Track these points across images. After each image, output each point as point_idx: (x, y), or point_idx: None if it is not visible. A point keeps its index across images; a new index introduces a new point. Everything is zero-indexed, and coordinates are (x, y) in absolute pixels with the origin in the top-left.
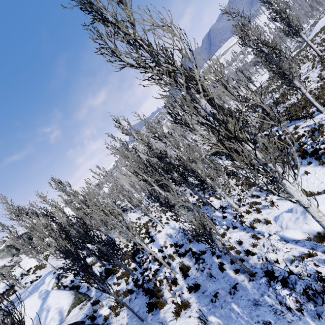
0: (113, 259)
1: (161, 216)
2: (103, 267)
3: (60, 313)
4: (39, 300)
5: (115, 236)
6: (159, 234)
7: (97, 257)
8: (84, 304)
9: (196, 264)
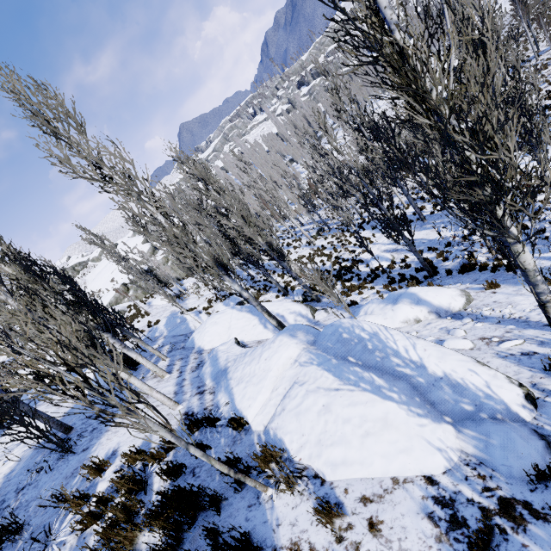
0: (403, 236)
1: (347, 239)
2: (283, 296)
3: (303, 316)
4: (244, 313)
5: (254, 276)
6: (365, 255)
7: (392, 227)
8: (326, 311)
9: (544, 230)
